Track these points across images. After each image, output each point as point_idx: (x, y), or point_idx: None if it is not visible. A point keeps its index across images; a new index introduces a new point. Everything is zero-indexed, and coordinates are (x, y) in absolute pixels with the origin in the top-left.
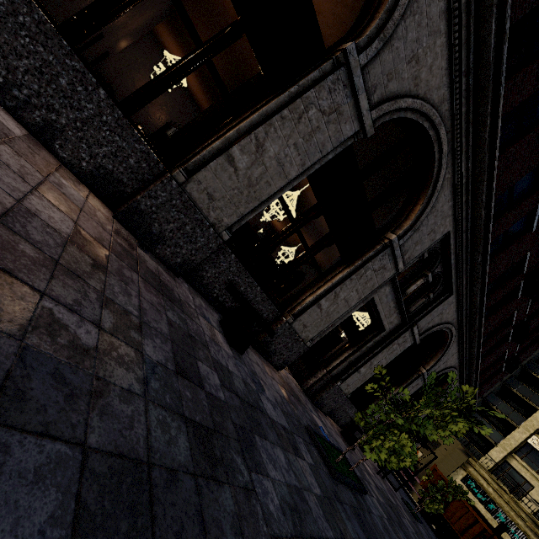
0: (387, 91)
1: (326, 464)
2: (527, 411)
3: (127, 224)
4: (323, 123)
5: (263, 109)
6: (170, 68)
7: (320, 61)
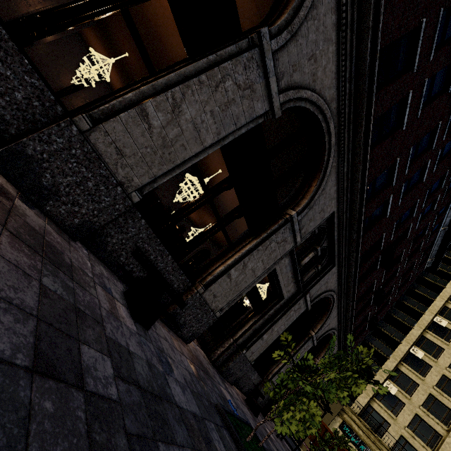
0: (292, 80)
1: (238, 448)
2: (380, 360)
3: (6, 170)
4: (238, 96)
5: (181, 70)
6: (77, 2)
7: (236, 39)
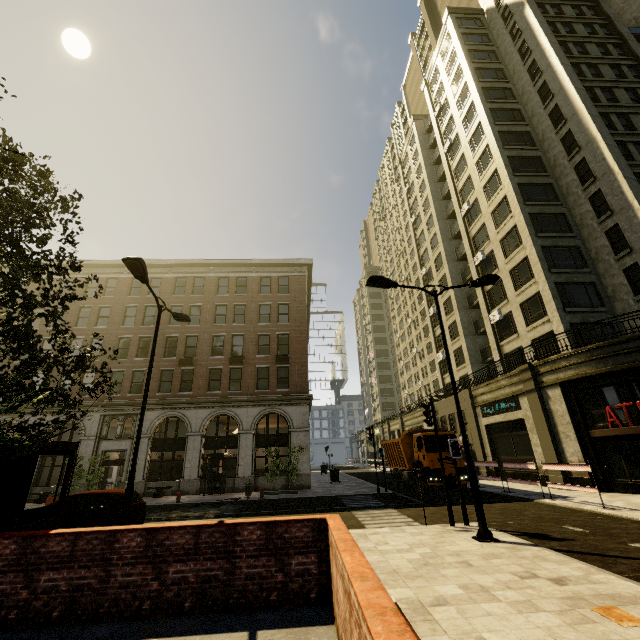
0: None
1: None
2: None
3: None
4: None
5: None
6: None
7: None
